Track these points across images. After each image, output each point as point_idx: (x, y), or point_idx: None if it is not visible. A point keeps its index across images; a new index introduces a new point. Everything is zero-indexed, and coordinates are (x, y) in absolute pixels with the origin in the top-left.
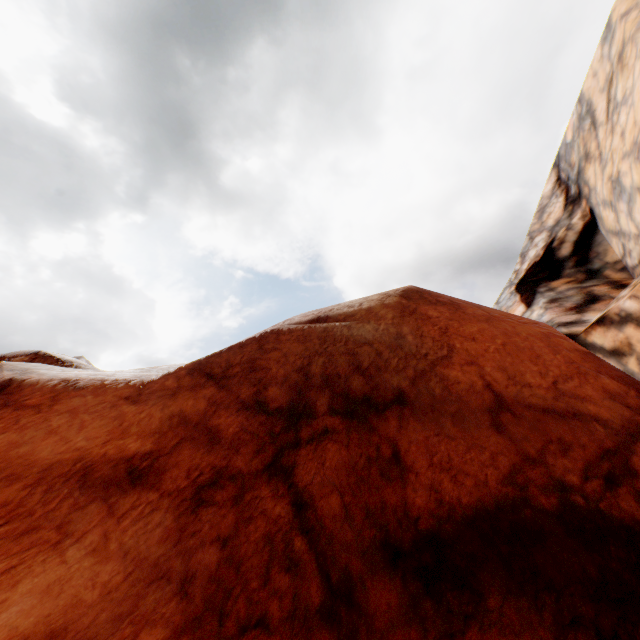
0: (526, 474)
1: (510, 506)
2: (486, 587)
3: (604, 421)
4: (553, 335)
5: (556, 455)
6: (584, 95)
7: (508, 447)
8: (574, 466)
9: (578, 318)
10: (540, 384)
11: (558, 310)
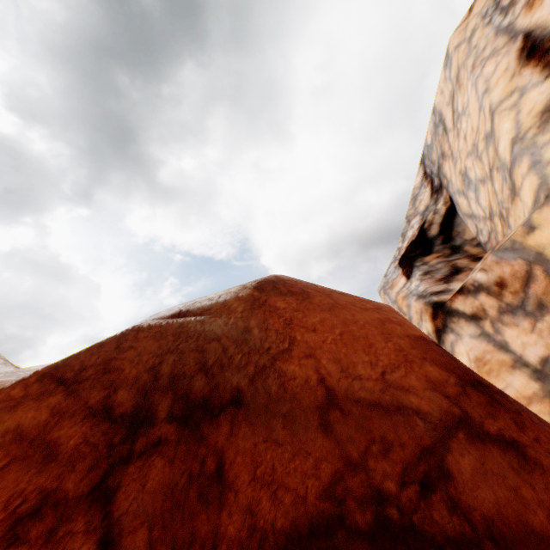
0: (347, 483)
1: (325, 528)
2: None
3: (424, 414)
4: (389, 321)
5: (378, 457)
6: (436, 108)
7: (333, 451)
8: (393, 470)
9: (446, 287)
10: (370, 375)
11: (430, 281)
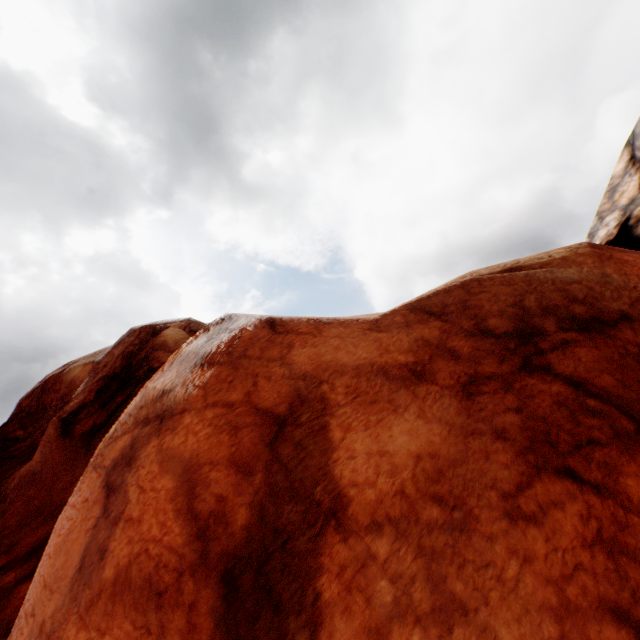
0: None
1: None
2: None
3: None
4: None
5: None
6: None
7: None
8: None
9: None
10: None
11: None
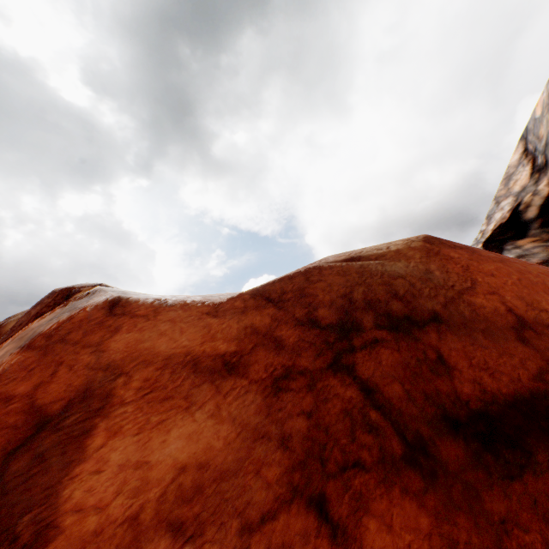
0: None
1: (542, 396)
2: (533, 448)
3: None
4: None
5: None
6: None
7: (533, 355)
8: None
9: None
10: None
11: None
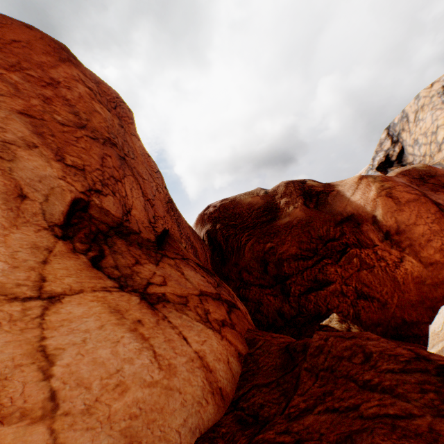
0: None
1: None
2: None
3: None
4: None
5: None
6: (405, 111)
7: None
8: None
9: None
10: None
11: None
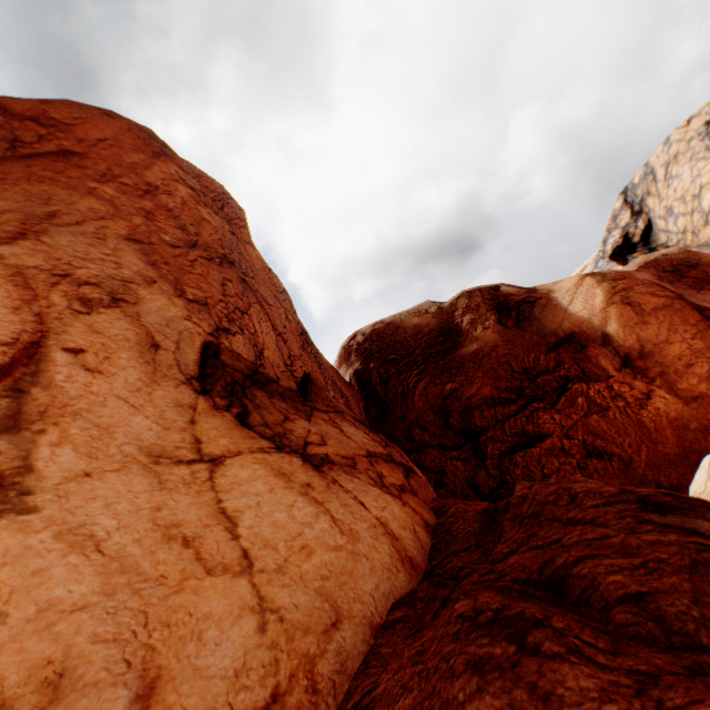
0: None
1: None
2: None
3: None
4: None
5: None
6: (649, 164)
7: None
8: None
9: None
10: None
11: None
